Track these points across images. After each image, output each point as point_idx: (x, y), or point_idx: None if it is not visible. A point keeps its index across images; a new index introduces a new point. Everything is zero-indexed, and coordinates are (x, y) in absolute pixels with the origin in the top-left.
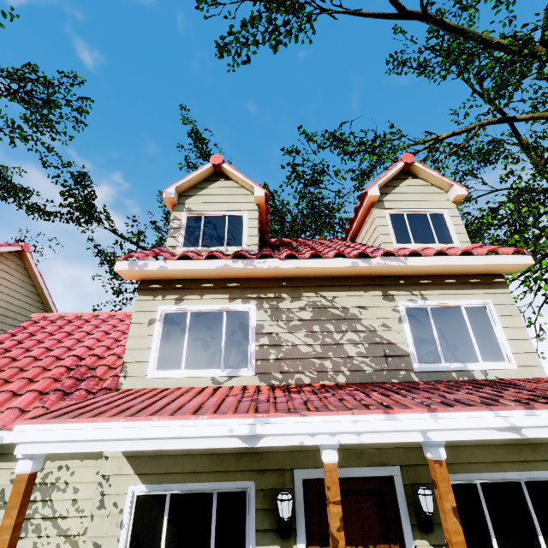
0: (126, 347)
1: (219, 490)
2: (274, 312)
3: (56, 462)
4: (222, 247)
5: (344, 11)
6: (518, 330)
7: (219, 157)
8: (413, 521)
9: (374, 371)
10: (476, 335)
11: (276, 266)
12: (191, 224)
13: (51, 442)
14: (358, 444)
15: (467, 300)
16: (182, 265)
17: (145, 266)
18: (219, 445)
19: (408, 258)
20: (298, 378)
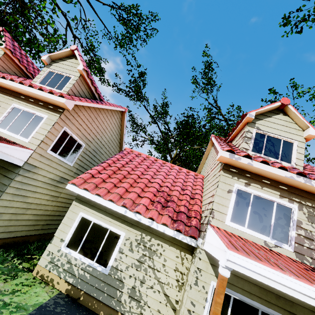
0: (214, 200)
1: (263, 310)
2: (310, 216)
3: (157, 241)
4: (277, 159)
5: None
6: None
7: (287, 99)
8: None
9: None
10: None
11: None
12: (257, 138)
13: (246, 268)
14: None
15: None
16: (262, 167)
17: (239, 159)
18: None
19: None
20: None
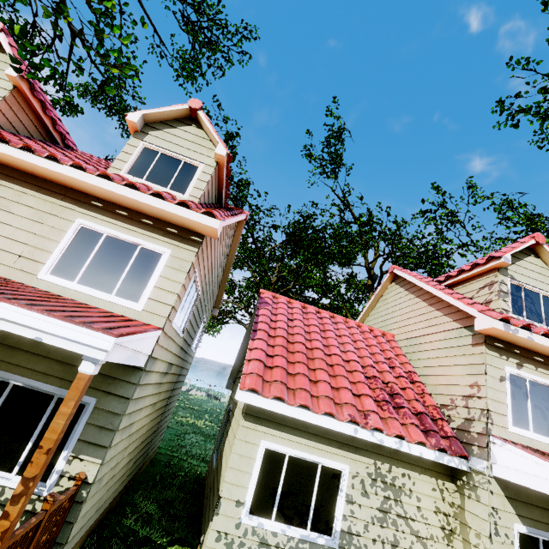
0: (487, 396)
1: None
2: None
3: (400, 469)
4: (542, 324)
5: None
6: None
7: (542, 236)
8: None
9: None
10: None
11: None
12: (513, 292)
13: None
14: None
15: None
16: (545, 342)
17: (516, 332)
18: None
19: None
20: None
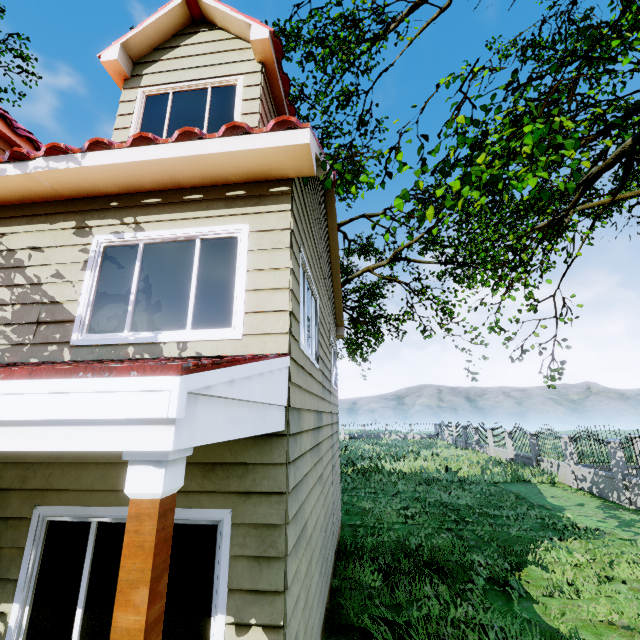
0: None
1: None
2: None
3: None
4: None
5: None
6: (274, 274)
7: None
8: None
9: (12, 346)
10: (203, 285)
11: None
12: None
13: None
14: None
15: (206, 228)
16: None
17: None
18: None
19: (87, 154)
20: None
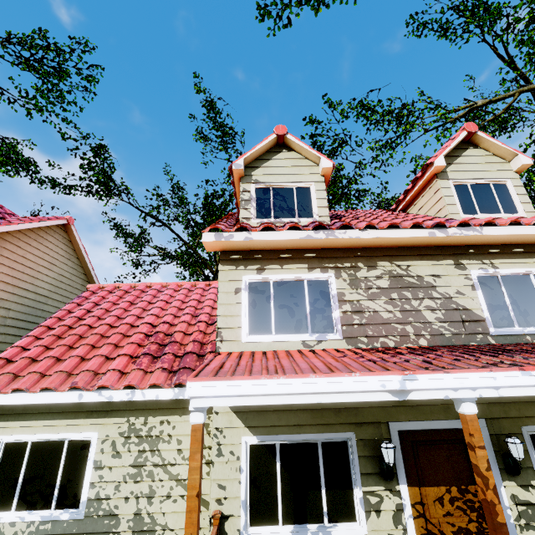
0: (217, 314)
1: (323, 440)
2: (352, 281)
3: (158, 418)
4: (294, 218)
5: None
6: None
7: (283, 127)
8: (500, 466)
9: (453, 335)
10: None
11: (357, 237)
12: (260, 196)
13: (220, 396)
14: (444, 400)
15: None
16: (266, 236)
17: (230, 237)
18: (372, 399)
19: (483, 228)
20: (382, 341)
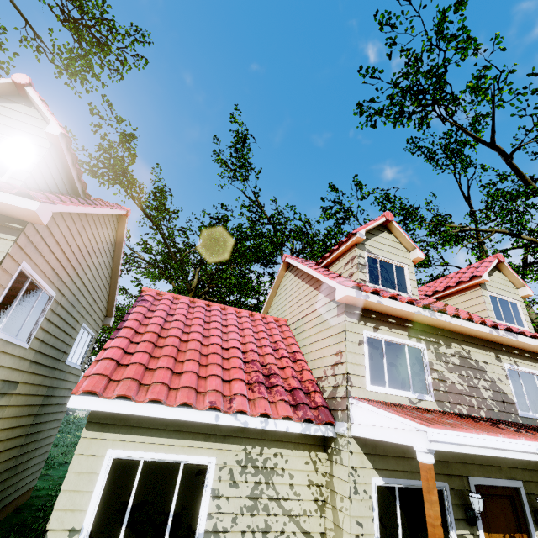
0: (347, 360)
1: None
2: (437, 354)
3: (272, 449)
4: (395, 290)
5: (456, 124)
6: None
7: (391, 214)
8: (533, 519)
9: (499, 411)
10: None
11: (449, 321)
12: (370, 264)
13: (448, 443)
14: (498, 463)
15: (537, 371)
16: (392, 304)
17: (367, 297)
18: (531, 458)
19: (517, 335)
20: (459, 408)
